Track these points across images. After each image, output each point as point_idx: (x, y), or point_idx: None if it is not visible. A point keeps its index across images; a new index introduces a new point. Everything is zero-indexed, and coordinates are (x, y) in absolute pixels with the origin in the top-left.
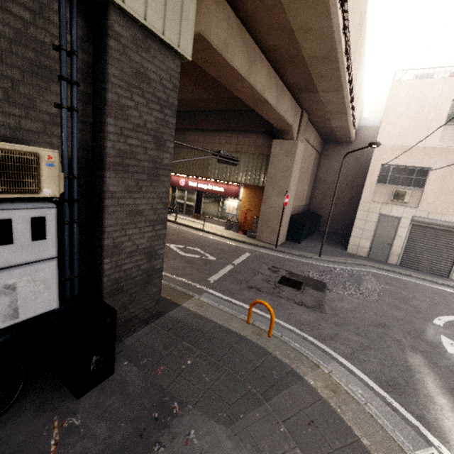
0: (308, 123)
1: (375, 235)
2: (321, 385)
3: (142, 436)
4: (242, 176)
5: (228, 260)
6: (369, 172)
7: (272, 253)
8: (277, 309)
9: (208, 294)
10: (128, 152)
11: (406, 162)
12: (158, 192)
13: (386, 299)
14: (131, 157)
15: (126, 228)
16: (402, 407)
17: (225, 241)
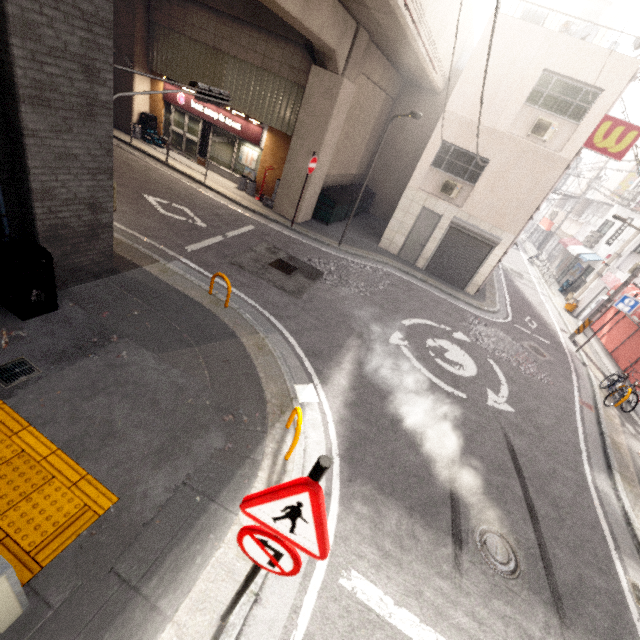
0: (372, 47)
1: (412, 231)
2: (252, 344)
3: (82, 349)
4: (268, 114)
5: (221, 230)
6: (427, 149)
7: (283, 232)
8: (251, 288)
9: (180, 263)
10: (47, 83)
11: (469, 146)
12: (96, 135)
13: (377, 298)
14: (52, 90)
15: (57, 172)
16: (311, 365)
17: (229, 205)
